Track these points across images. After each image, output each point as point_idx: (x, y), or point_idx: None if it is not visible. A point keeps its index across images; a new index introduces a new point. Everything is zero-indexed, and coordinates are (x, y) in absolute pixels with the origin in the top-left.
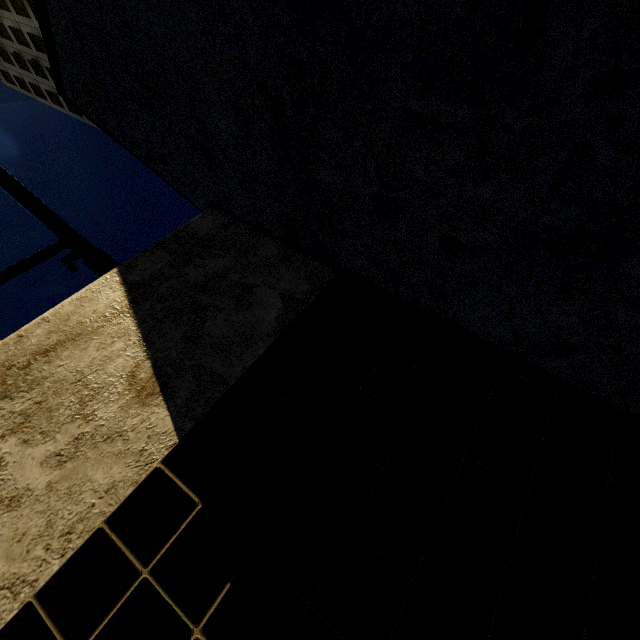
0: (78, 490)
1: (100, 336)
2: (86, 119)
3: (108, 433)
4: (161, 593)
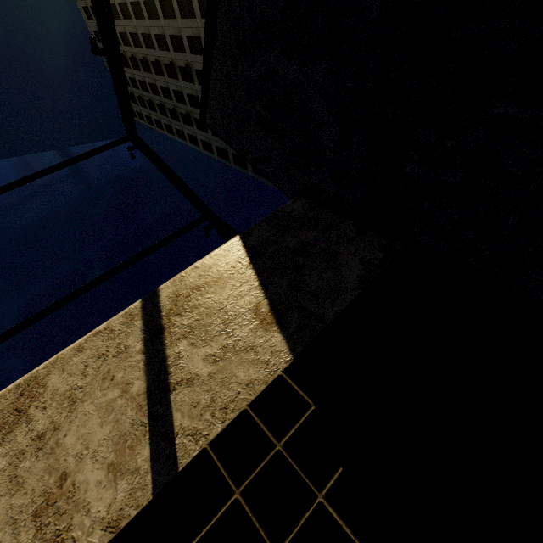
0: (228, 381)
1: (232, 280)
2: (177, 137)
3: (244, 346)
4: (291, 462)
